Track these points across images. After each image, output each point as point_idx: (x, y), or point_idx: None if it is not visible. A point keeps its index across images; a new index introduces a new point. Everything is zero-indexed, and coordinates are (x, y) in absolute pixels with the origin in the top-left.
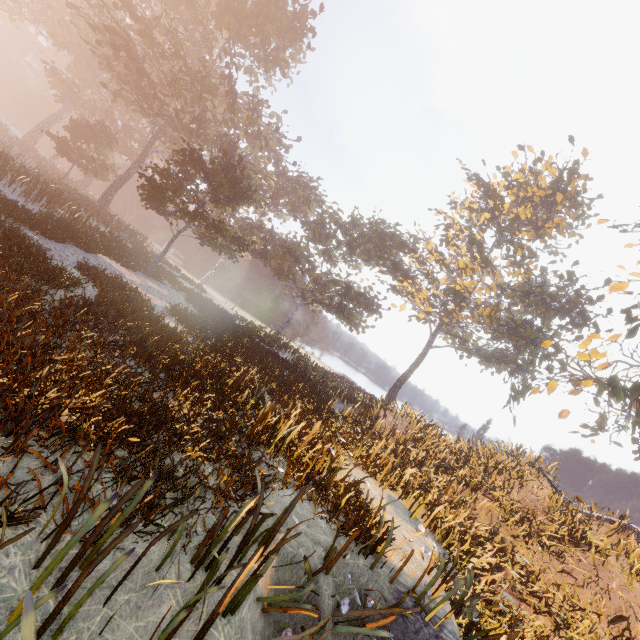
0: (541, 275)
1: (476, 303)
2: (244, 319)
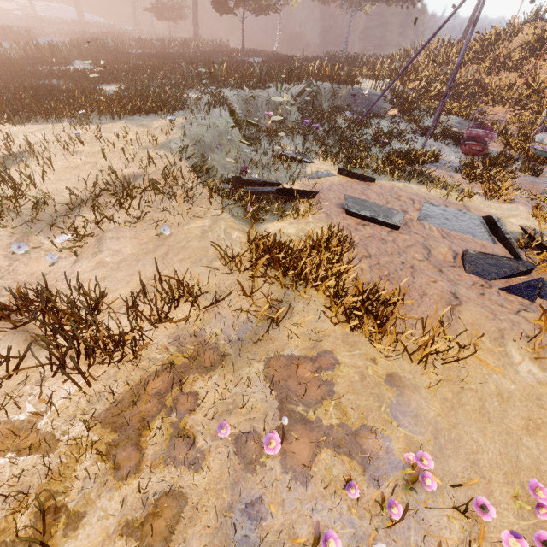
0: None
1: None
2: (308, 56)
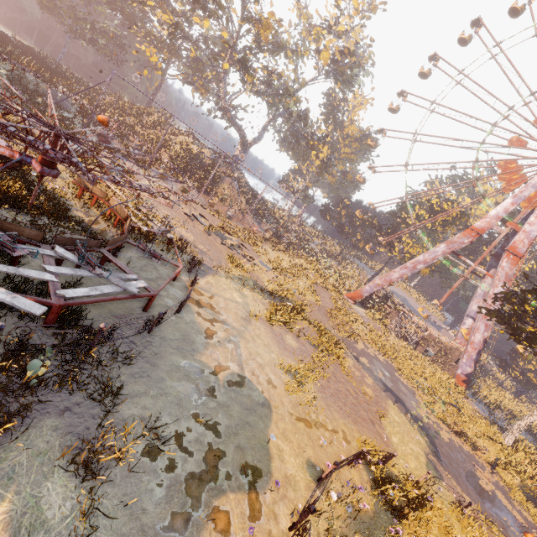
0: (220, 30)
1: (179, 46)
2: (21, 42)
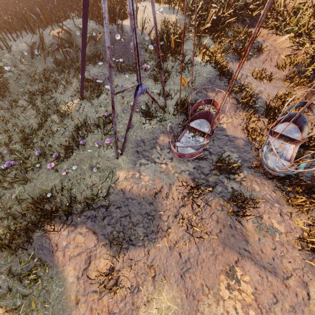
0: None
1: None
2: None
